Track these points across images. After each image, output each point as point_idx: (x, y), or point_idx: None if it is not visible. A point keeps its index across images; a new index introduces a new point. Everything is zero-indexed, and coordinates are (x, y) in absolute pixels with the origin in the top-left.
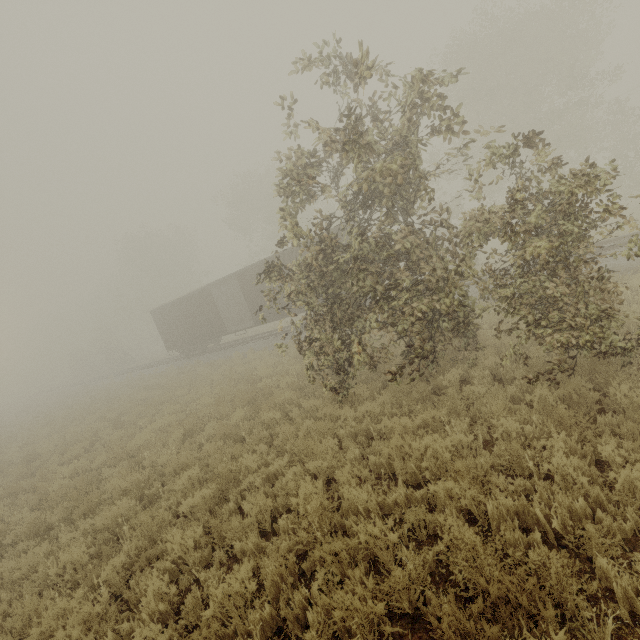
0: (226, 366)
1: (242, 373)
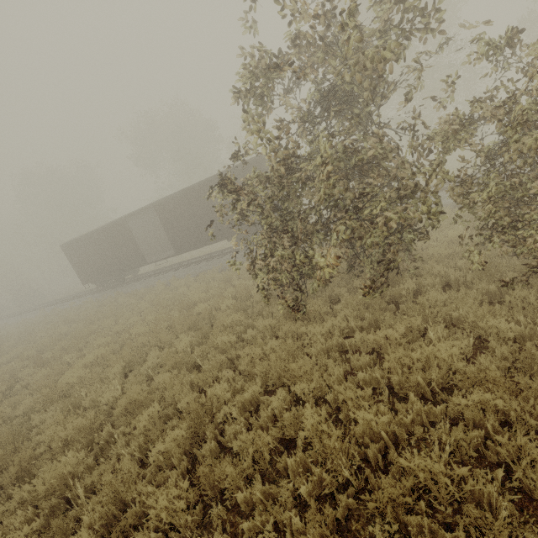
0: (152, 294)
1: (170, 300)
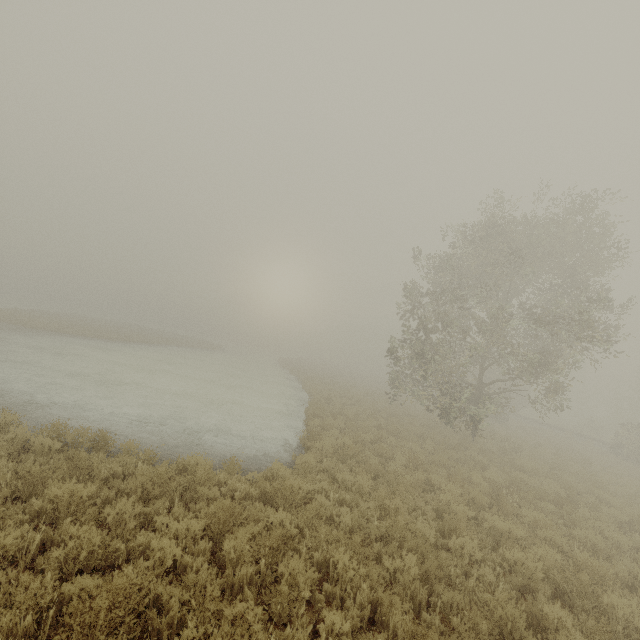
0: None
1: None
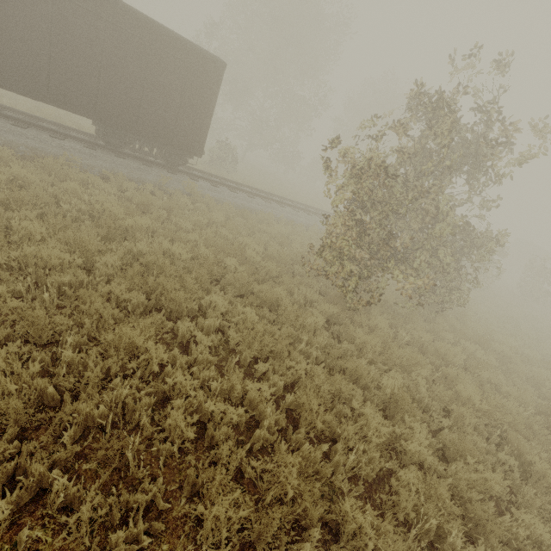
0: None
1: None
